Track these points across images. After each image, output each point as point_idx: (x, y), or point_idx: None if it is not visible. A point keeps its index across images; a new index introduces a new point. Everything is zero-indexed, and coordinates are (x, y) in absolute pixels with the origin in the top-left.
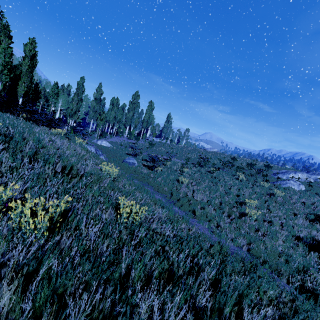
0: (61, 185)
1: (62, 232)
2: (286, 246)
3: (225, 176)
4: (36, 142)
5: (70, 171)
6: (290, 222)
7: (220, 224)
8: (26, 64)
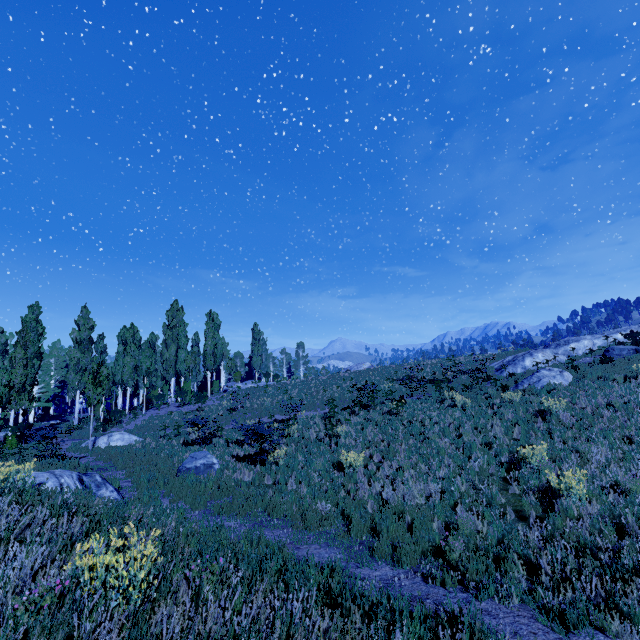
0: None
1: None
2: None
3: (426, 409)
4: None
5: None
6: None
7: (532, 561)
8: None
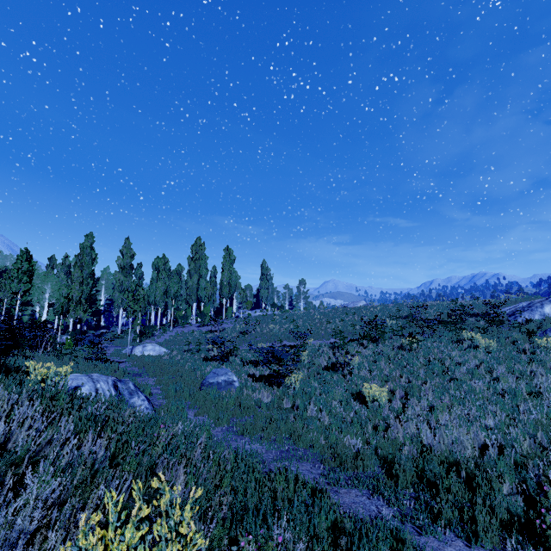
0: None
1: None
2: None
3: (443, 349)
4: None
5: None
6: None
7: None
8: None
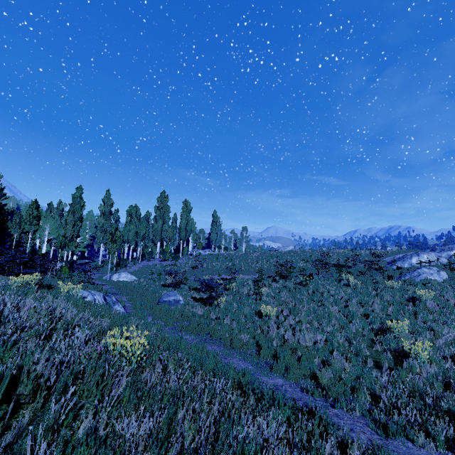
0: None
1: None
2: None
3: (327, 285)
4: None
5: (12, 389)
6: None
7: (376, 393)
8: None
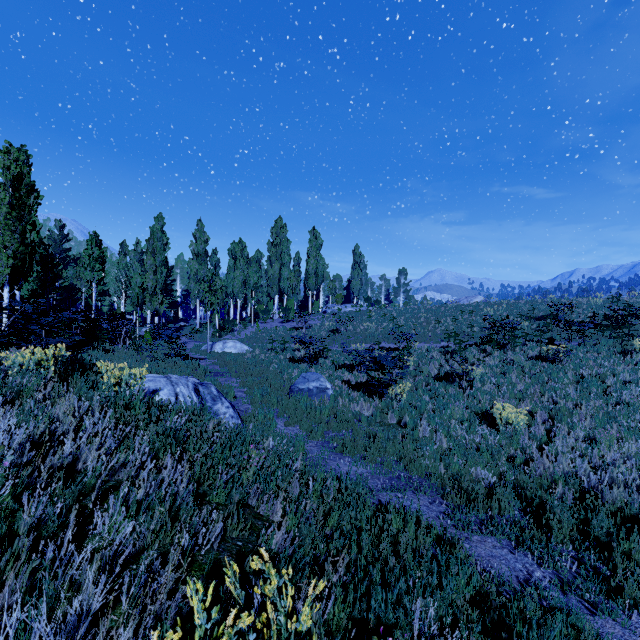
0: None
1: None
2: None
3: (602, 361)
4: None
5: None
6: None
7: None
8: (3, 201)
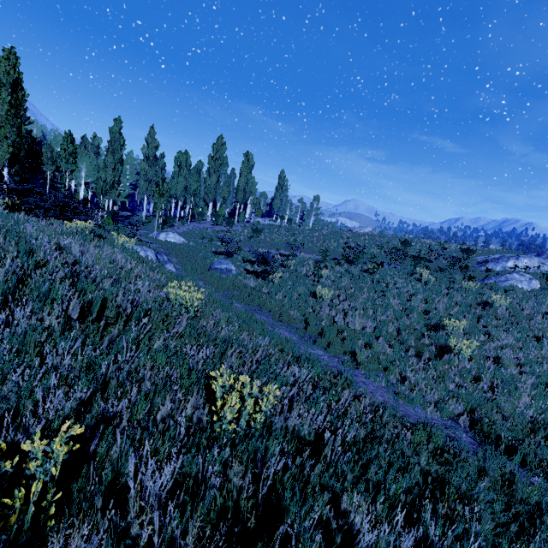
0: (81, 352)
1: (69, 519)
2: (539, 406)
3: (396, 277)
4: (23, 256)
5: (101, 312)
6: (534, 356)
7: (407, 374)
8: (4, 100)
